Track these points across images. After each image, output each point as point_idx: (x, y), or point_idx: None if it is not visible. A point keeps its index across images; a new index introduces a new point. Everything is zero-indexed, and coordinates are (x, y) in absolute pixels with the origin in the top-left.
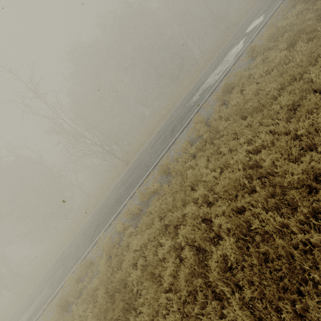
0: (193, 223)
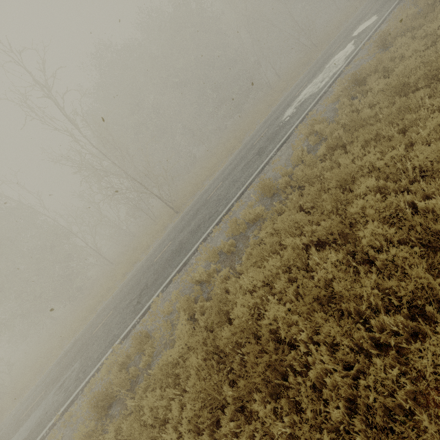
0: (379, 218)
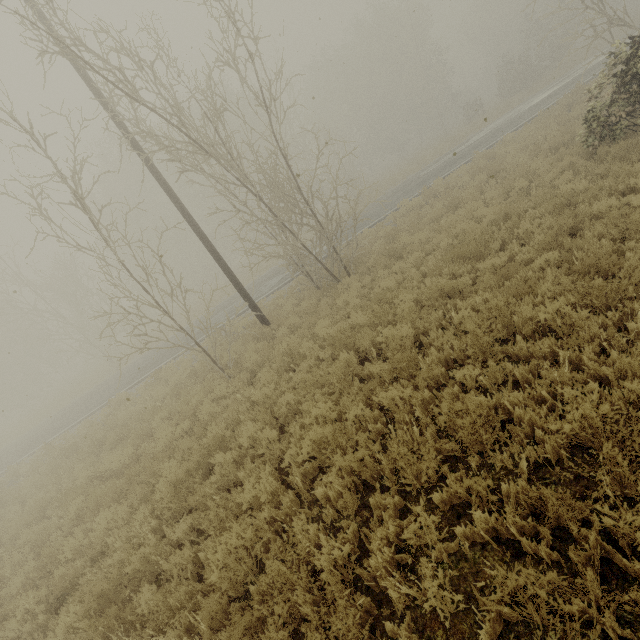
0: None
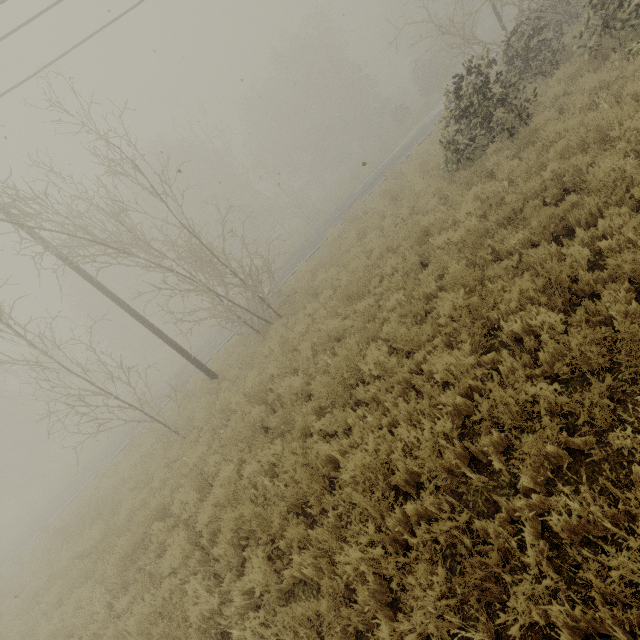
0: None
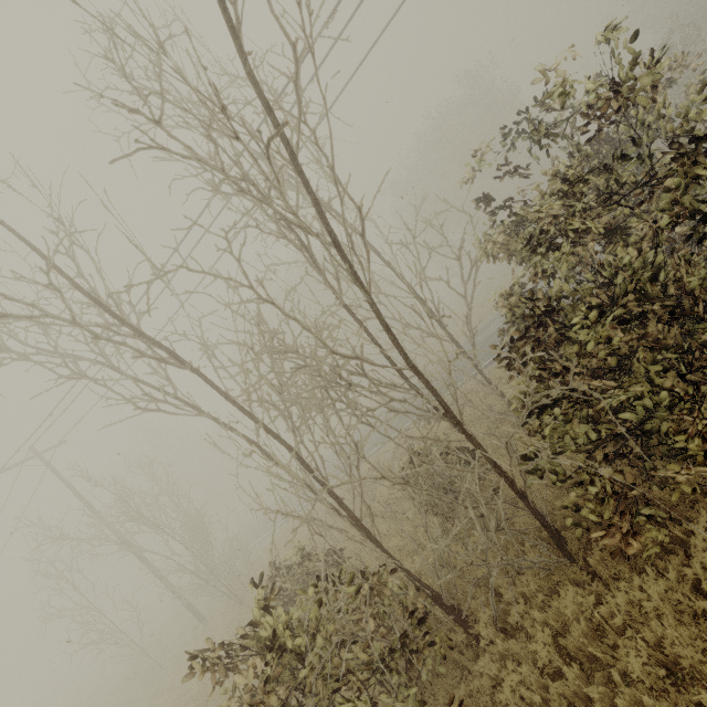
0: None
